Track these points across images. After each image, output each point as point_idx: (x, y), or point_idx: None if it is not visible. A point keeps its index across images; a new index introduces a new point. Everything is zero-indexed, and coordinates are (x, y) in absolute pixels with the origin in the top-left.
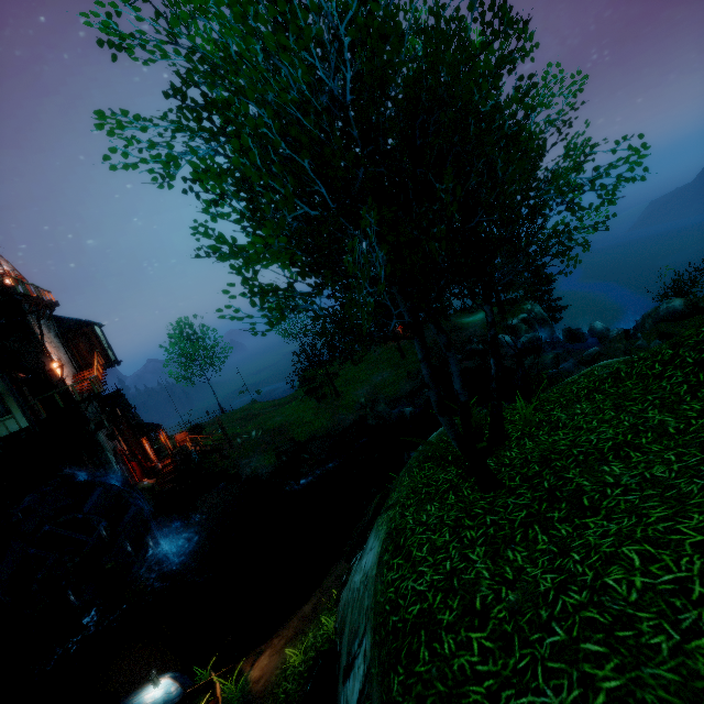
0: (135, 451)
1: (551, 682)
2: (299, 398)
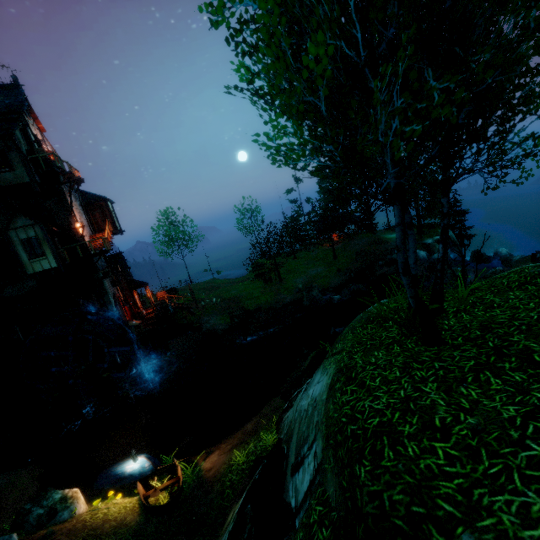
0: (128, 299)
1: (532, 486)
2: (250, 279)
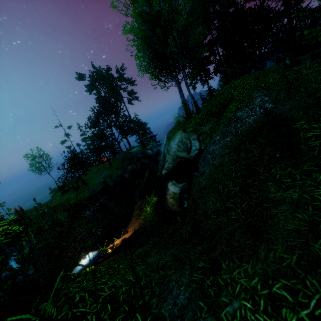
0: None
1: (236, 90)
2: (59, 196)
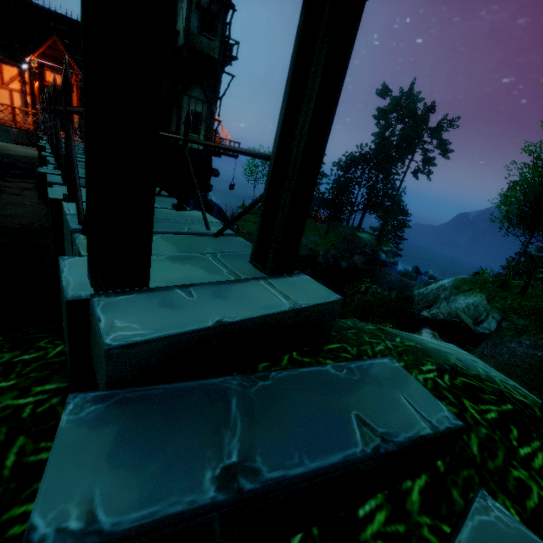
0: None
1: None
2: (252, 222)
